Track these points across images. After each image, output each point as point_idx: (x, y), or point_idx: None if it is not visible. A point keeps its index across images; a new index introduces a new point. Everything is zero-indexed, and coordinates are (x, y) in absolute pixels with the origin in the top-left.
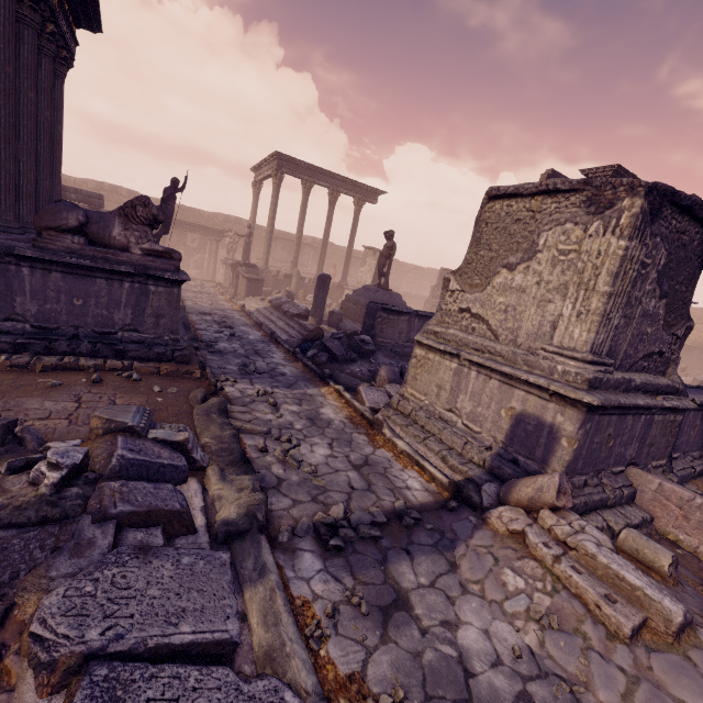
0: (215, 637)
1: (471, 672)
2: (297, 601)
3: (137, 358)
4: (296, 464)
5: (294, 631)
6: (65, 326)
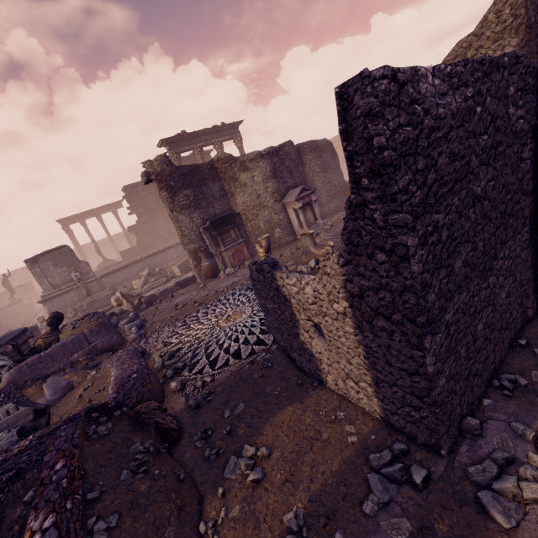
0: None
1: None
2: None
3: None
4: None
5: None
6: None
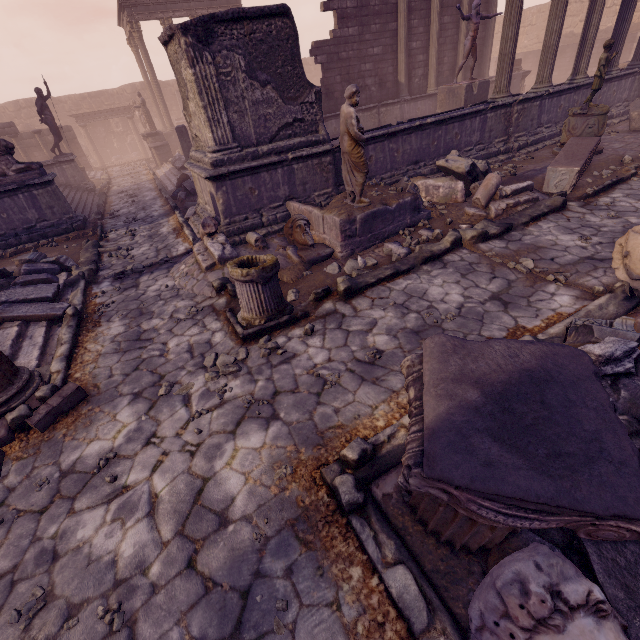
0: (42, 296)
1: (145, 294)
2: (93, 293)
3: (55, 235)
4: (122, 257)
5: (81, 296)
6: (8, 231)
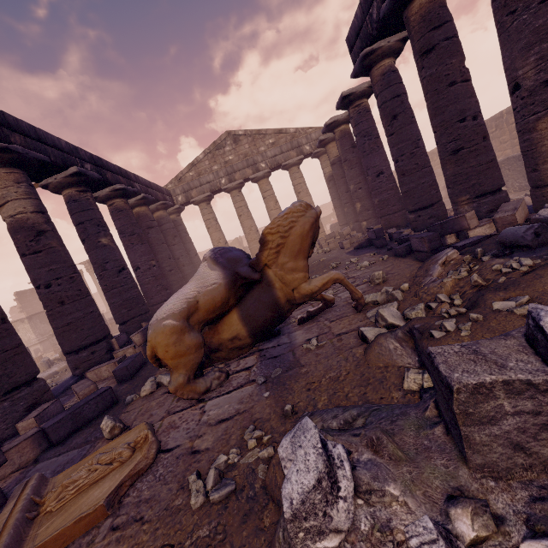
0: None
1: None
2: None
3: None
4: None
5: None
6: None
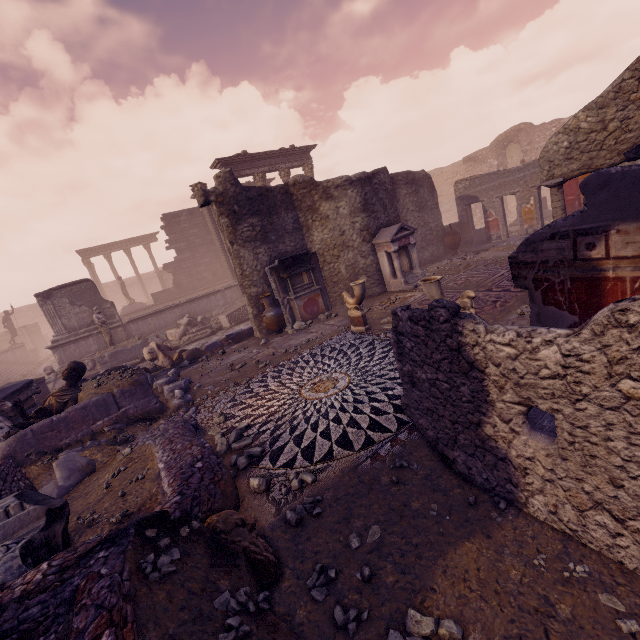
0: None
1: None
2: None
3: None
4: None
5: None
6: None
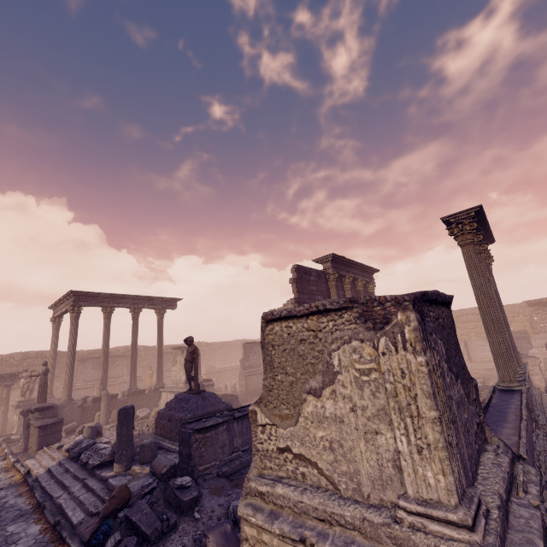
0: None
1: None
2: None
3: None
4: None
5: None
6: None
